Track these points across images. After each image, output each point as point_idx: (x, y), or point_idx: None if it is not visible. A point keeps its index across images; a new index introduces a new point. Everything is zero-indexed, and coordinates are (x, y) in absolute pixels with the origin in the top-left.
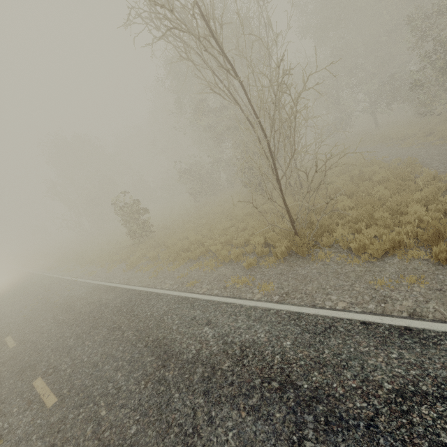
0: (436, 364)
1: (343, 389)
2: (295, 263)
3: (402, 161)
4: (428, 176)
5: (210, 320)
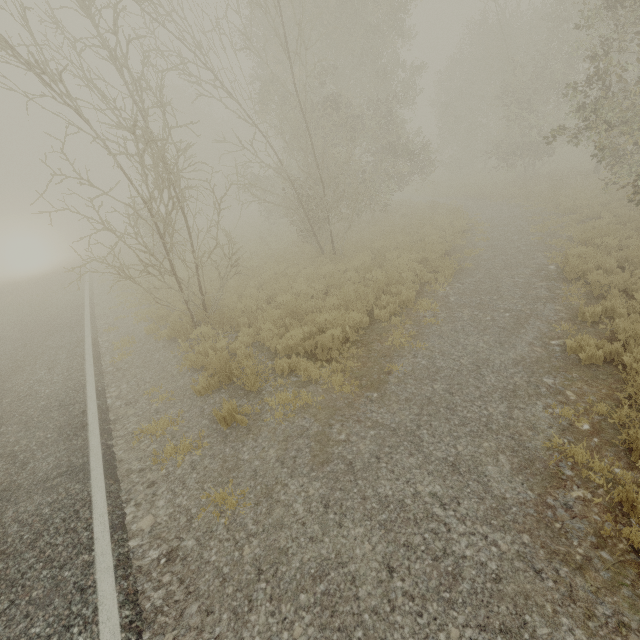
0: (47, 449)
1: (6, 439)
2: (170, 345)
3: (473, 257)
4: (407, 296)
5: (55, 367)
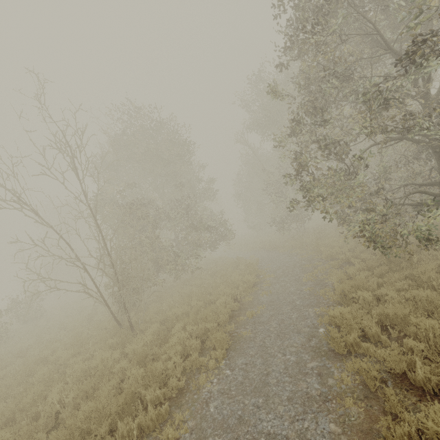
0: None
1: None
2: None
3: (254, 318)
4: (153, 413)
5: None
